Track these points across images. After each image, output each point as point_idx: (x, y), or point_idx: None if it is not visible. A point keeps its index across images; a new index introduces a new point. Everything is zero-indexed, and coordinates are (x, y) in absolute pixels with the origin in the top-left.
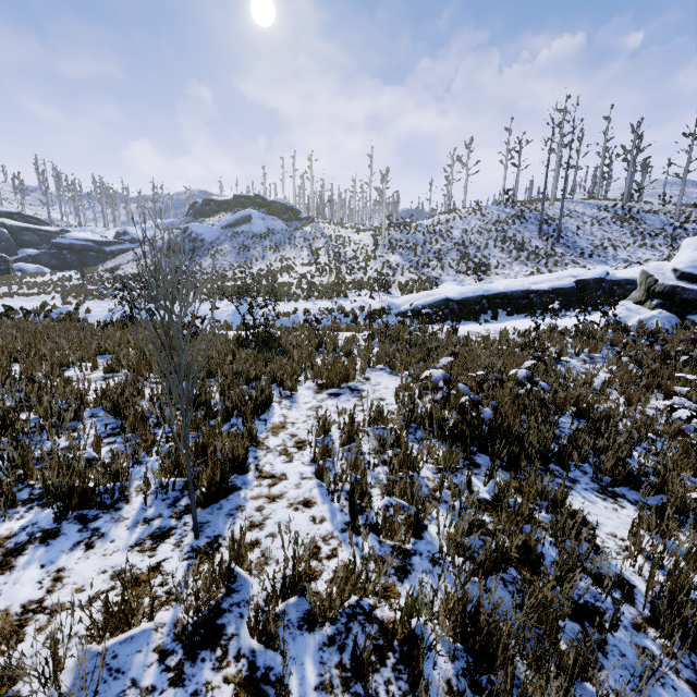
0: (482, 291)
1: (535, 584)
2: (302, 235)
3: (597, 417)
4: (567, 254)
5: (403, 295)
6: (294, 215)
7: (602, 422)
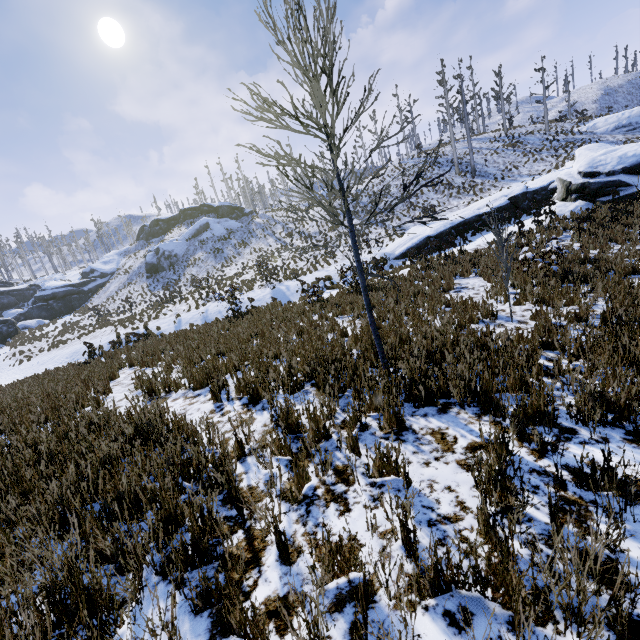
0: (449, 224)
1: (639, 288)
2: (258, 227)
3: (596, 258)
4: (485, 182)
5: (386, 245)
6: (240, 212)
7: (602, 258)
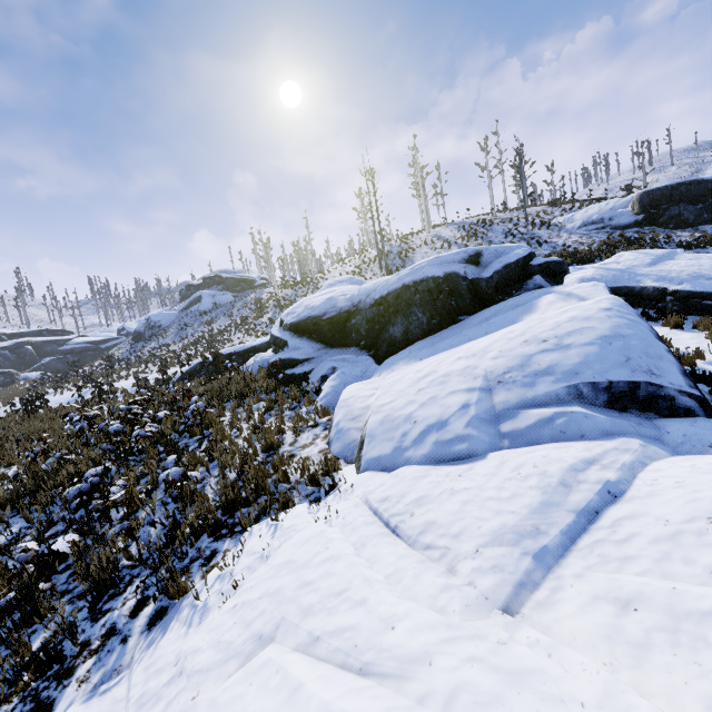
0: (237, 348)
1: None
2: (241, 304)
3: None
4: None
5: None
6: (248, 285)
7: None
